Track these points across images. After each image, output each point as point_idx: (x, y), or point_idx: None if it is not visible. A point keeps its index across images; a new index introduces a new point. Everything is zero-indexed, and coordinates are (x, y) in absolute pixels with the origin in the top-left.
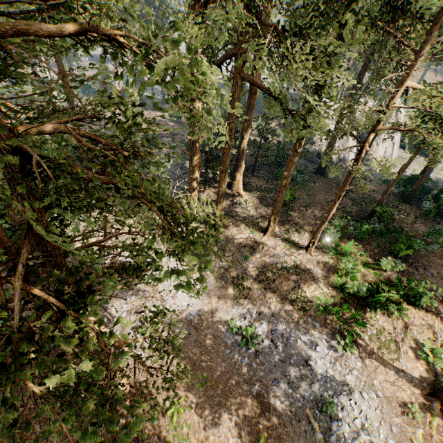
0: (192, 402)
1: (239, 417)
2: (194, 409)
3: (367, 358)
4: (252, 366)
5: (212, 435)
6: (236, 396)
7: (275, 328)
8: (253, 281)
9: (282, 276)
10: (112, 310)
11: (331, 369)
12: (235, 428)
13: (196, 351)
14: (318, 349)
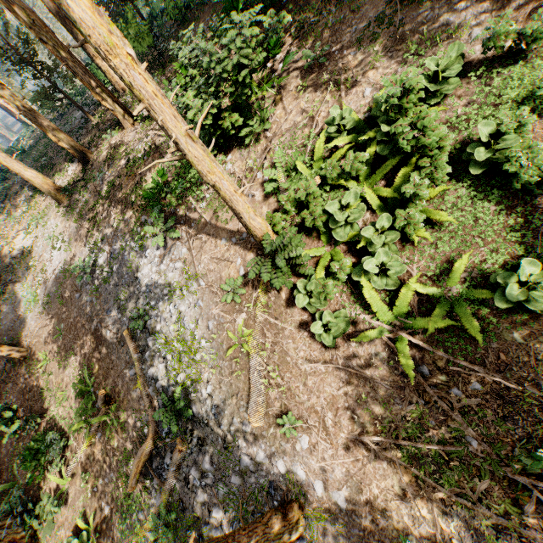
0: (56, 353)
1: (81, 357)
2: (56, 358)
3: (192, 236)
4: (93, 302)
5: (65, 377)
6: (81, 338)
7: (113, 249)
8: (103, 202)
9: (129, 176)
10: (21, 294)
11: (157, 273)
12: (79, 367)
13: (60, 306)
14: (148, 254)
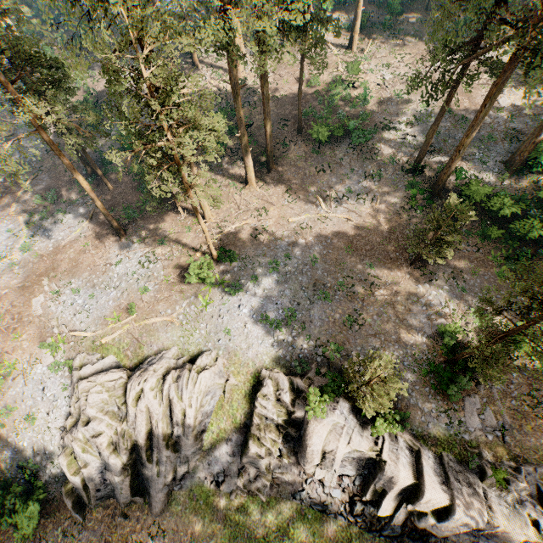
0: None
1: None
2: None
3: None
4: None
5: None
6: None
7: None
8: None
9: None
10: None
11: None
12: None
13: None
14: None
